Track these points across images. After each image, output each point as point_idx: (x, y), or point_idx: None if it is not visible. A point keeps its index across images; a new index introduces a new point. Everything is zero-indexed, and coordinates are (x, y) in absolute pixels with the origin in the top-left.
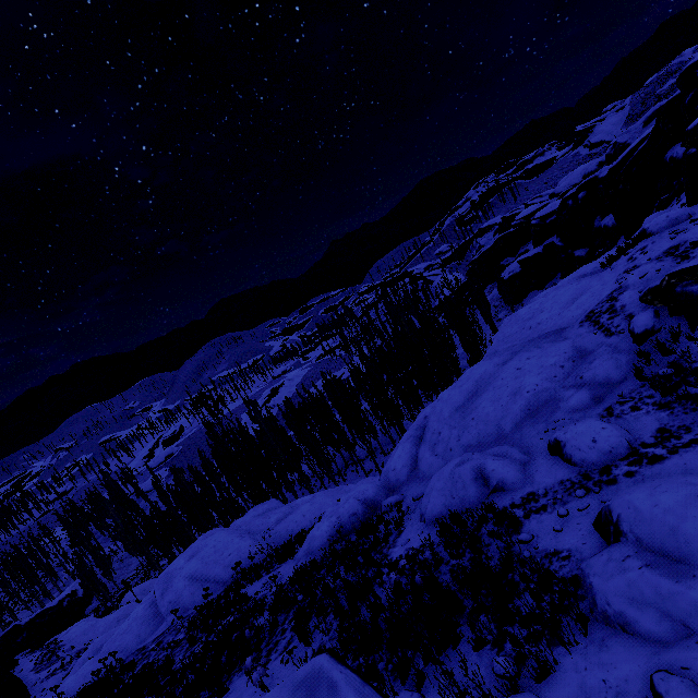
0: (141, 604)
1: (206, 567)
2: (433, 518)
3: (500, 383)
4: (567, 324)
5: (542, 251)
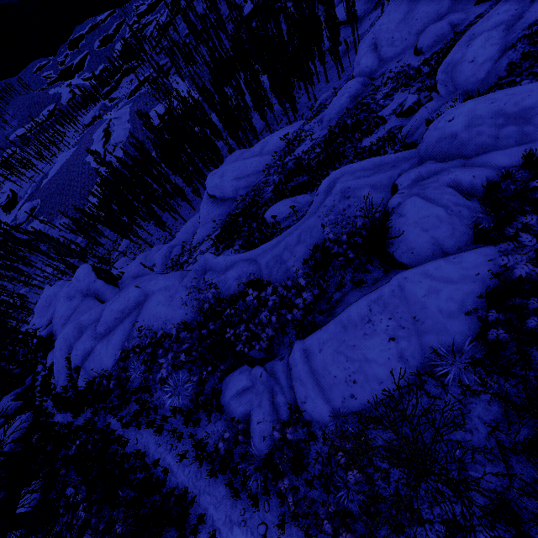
0: (203, 207)
1: (243, 171)
2: (429, 48)
3: None
4: None
5: None
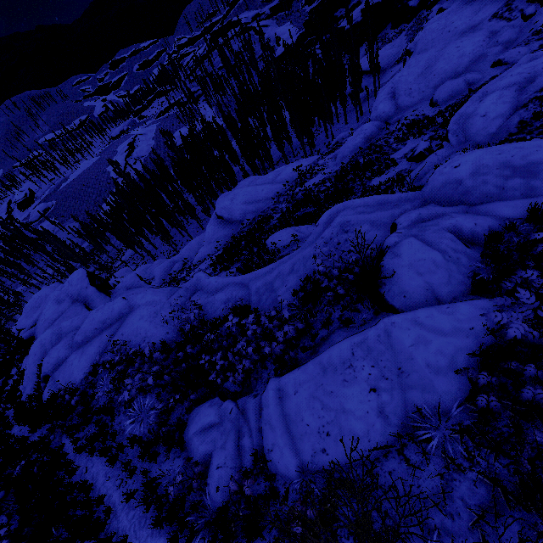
0: (209, 227)
1: (253, 196)
2: (444, 102)
3: (447, 56)
4: (479, 23)
5: (381, 1)
